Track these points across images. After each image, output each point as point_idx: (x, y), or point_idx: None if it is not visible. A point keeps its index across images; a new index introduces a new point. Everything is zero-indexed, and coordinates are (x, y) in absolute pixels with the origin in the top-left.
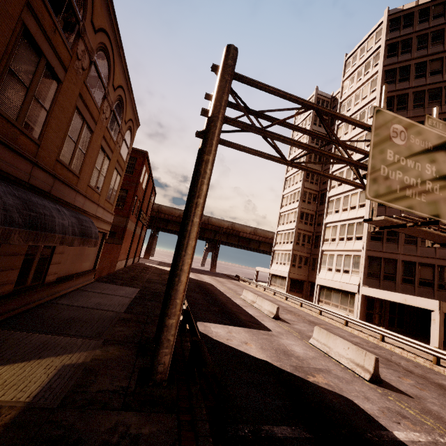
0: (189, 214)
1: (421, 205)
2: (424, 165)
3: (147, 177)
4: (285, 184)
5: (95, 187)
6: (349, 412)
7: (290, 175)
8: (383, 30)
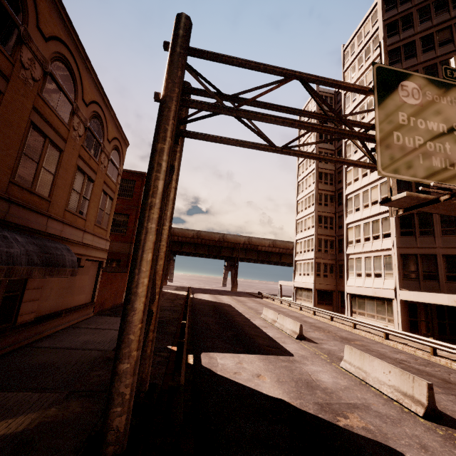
0: (140, 219)
1: (455, 175)
2: (450, 126)
3: None
4: (298, 189)
5: (76, 212)
6: None
7: (302, 179)
8: (379, 11)
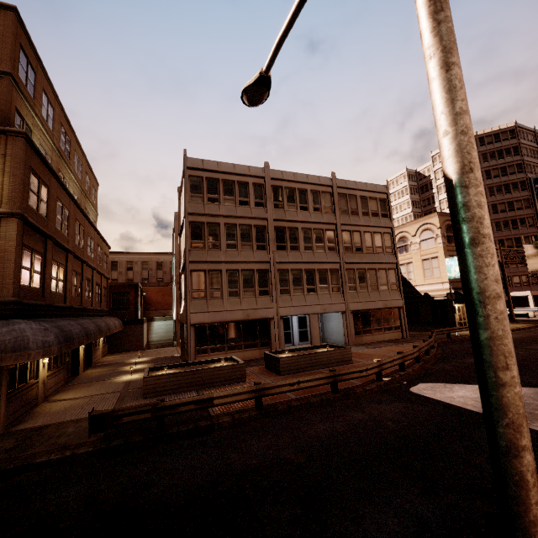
0: (507, 286)
1: (537, 268)
2: (536, 256)
3: None
4: None
5: None
6: None
7: None
8: None
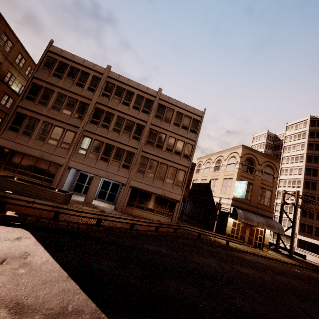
0: (294, 226)
1: None
2: None
3: None
4: None
5: None
6: None
7: None
8: (308, 124)
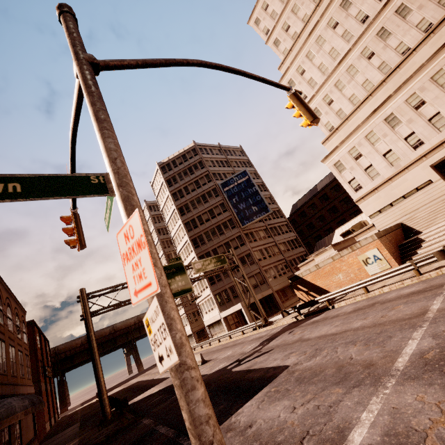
0: (94, 357)
1: (180, 293)
2: (175, 278)
3: (38, 336)
4: None
5: (22, 376)
6: None
7: None
8: (160, 173)
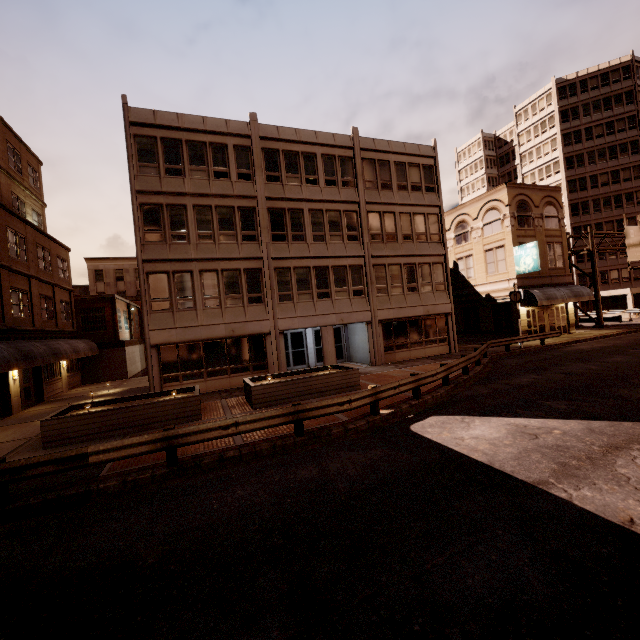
0: (597, 282)
1: None
2: (639, 242)
3: None
4: None
5: None
6: (636, 323)
7: None
8: (554, 97)
